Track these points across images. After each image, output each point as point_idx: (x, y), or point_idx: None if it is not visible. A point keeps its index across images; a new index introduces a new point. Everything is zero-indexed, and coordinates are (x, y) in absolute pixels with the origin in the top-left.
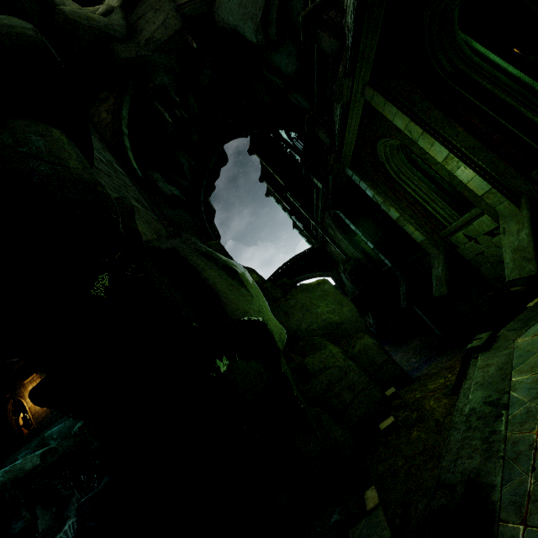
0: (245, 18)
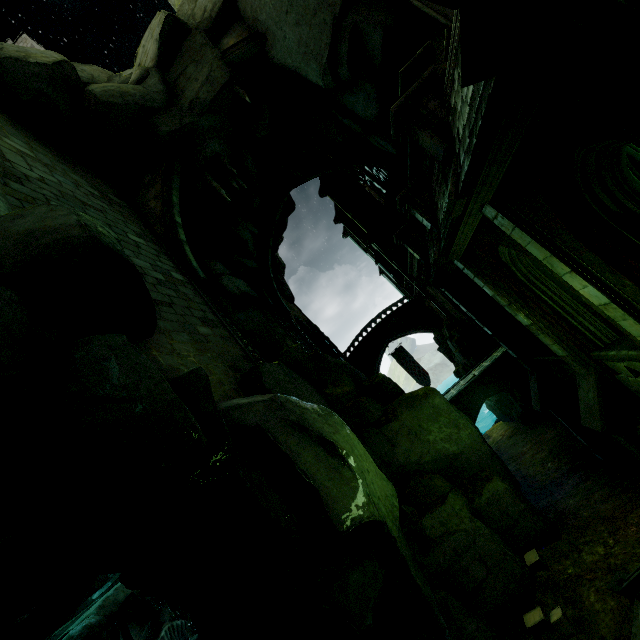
0: (306, 58)
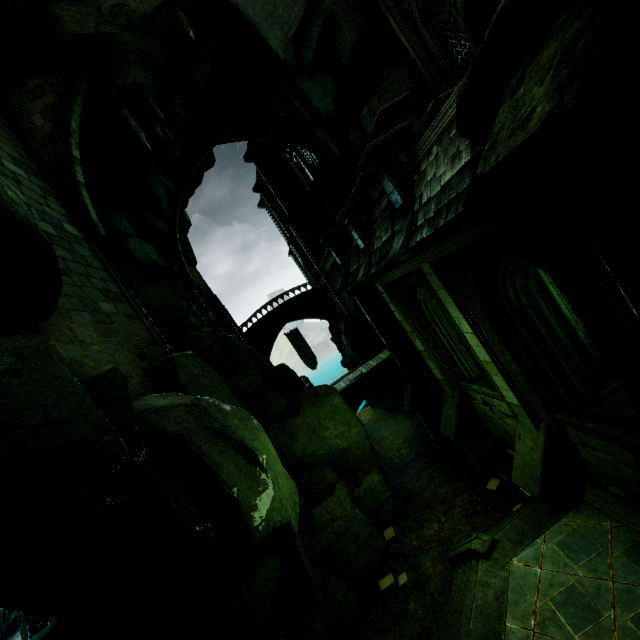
0: (271, 19)
